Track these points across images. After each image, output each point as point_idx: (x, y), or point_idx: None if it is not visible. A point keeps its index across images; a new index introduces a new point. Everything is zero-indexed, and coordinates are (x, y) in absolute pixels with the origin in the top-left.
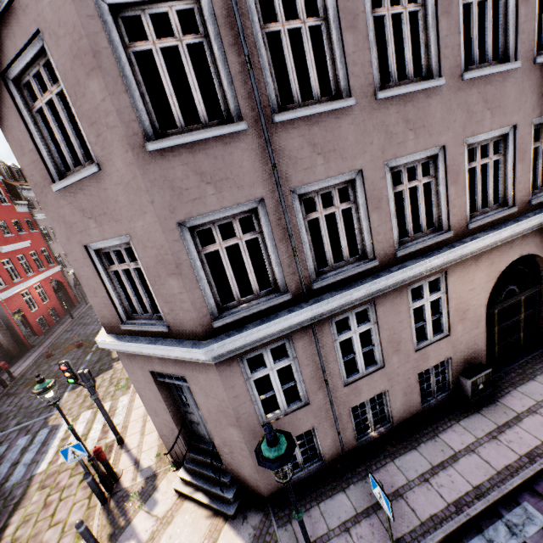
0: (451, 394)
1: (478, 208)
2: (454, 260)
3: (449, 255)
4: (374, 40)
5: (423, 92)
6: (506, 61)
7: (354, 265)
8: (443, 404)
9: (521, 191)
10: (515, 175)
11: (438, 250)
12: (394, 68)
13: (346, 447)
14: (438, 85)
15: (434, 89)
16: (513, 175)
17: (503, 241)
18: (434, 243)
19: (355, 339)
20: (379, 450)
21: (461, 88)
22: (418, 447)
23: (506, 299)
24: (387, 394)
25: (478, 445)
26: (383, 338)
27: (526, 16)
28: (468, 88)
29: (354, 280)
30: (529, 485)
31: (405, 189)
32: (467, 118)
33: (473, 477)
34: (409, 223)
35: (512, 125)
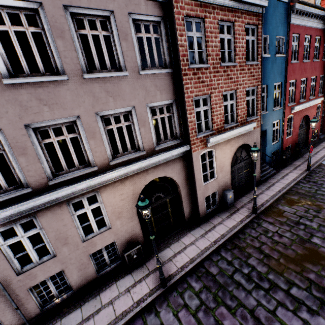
0: (121, 262)
1: (120, 152)
2: (101, 183)
3: (91, 182)
4: (0, 45)
5: (52, 83)
6: (122, 70)
7: (10, 192)
8: (114, 270)
9: (147, 142)
10: (141, 134)
11: (86, 179)
12: (25, 65)
13: (30, 316)
14: (62, 79)
15: (61, 81)
16: (140, 133)
17: (138, 171)
18: (84, 174)
19: (25, 241)
20: (58, 312)
21: (85, 83)
22: (83, 305)
23: (155, 202)
24: (65, 272)
25: (117, 298)
26: (51, 237)
27: (128, 48)
28: (91, 83)
29: (10, 202)
30: (129, 323)
31: (53, 141)
32: (95, 100)
33: (101, 324)
34: (62, 162)
35: (132, 106)
